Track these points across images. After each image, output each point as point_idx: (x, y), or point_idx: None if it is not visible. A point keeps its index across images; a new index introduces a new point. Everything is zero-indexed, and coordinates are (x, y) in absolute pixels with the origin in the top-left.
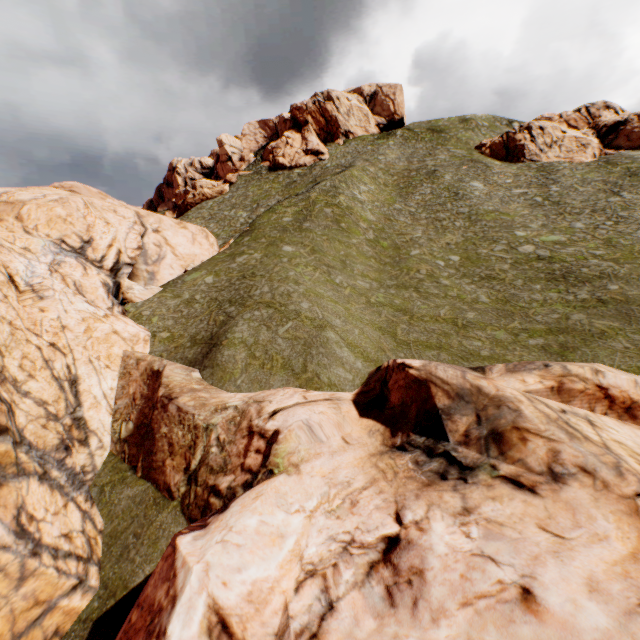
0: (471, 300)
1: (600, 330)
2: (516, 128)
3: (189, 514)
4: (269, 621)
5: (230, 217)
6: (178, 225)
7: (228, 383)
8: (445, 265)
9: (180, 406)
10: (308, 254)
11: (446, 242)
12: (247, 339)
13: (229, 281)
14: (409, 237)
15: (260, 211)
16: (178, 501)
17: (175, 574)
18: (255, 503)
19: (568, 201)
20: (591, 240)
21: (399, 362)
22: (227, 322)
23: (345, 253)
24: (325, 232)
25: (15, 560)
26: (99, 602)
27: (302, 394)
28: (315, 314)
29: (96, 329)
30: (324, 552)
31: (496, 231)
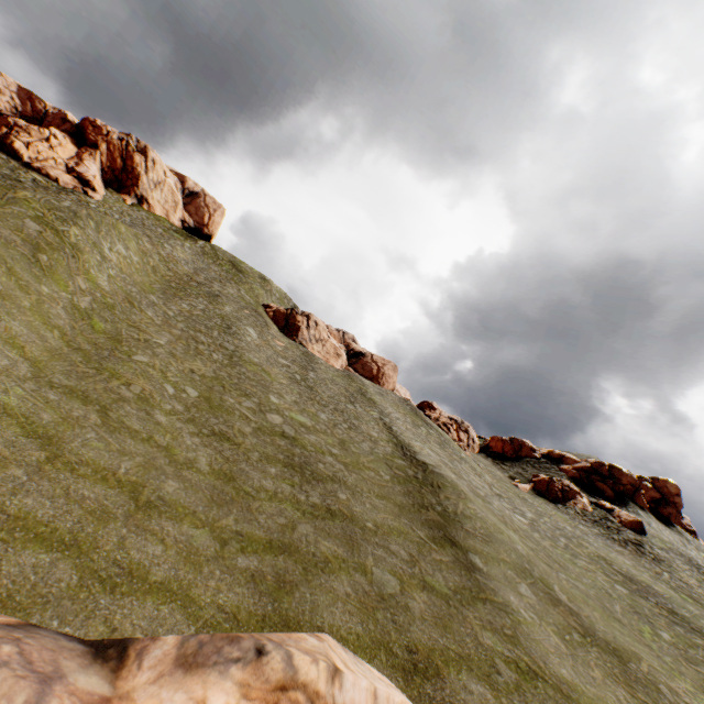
0: (185, 459)
1: (326, 556)
2: (300, 311)
3: None
4: None
5: None
6: None
7: None
8: (175, 395)
9: None
10: None
11: (192, 368)
12: None
13: None
14: (147, 337)
15: None
16: None
17: None
18: None
19: (320, 390)
20: (331, 435)
21: None
22: None
23: (6, 291)
24: None
25: None
26: None
27: None
28: None
29: None
30: None
31: (253, 385)
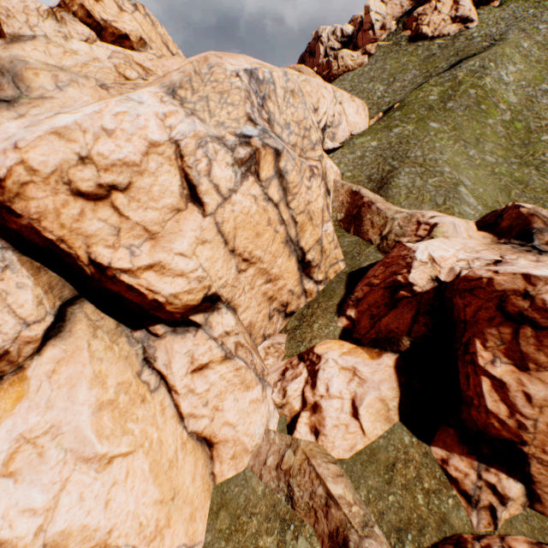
0: None
1: None
2: None
3: (383, 250)
4: (447, 265)
5: (368, 90)
6: (350, 99)
7: (396, 203)
8: None
9: (377, 207)
10: (450, 131)
11: None
12: (407, 182)
13: (389, 145)
14: (544, 123)
15: (395, 86)
16: (375, 246)
17: (409, 248)
18: (434, 240)
19: None
20: None
21: (516, 204)
22: (392, 171)
23: (480, 132)
24: (465, 112)
25: (336, 240)
26: (348, 269)
27: (443, 214)
28: (454, 174)
29: (327, 163)
30: (466, 258)
31: None
